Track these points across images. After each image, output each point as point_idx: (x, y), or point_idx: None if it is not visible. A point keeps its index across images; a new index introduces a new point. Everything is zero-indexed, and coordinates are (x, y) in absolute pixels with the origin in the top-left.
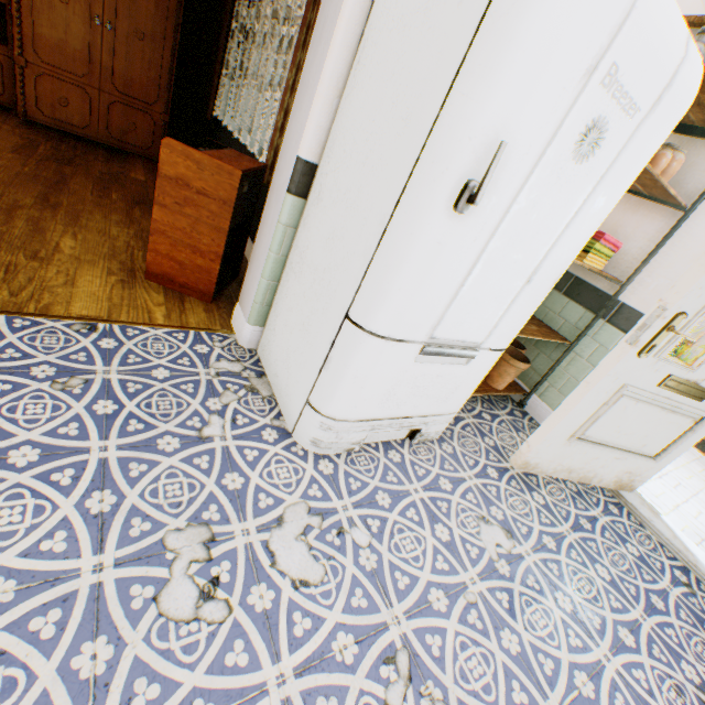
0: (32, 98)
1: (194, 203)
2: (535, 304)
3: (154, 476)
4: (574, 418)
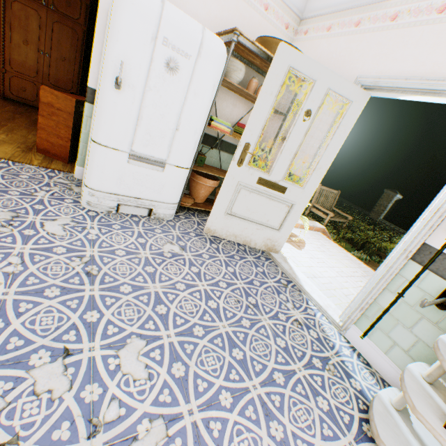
0: (8, 87)
1: (57, 114)
2: (190, 144)
3: (1, 198)
4: (222, 201)
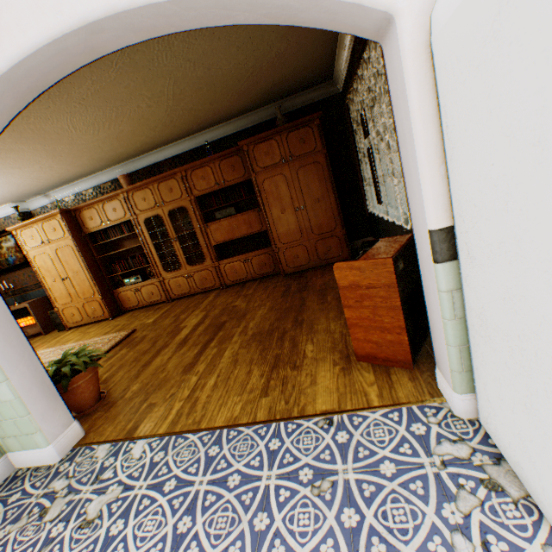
0: (284, 263)
1: (366, 296)
2: None
3: None
4: None
